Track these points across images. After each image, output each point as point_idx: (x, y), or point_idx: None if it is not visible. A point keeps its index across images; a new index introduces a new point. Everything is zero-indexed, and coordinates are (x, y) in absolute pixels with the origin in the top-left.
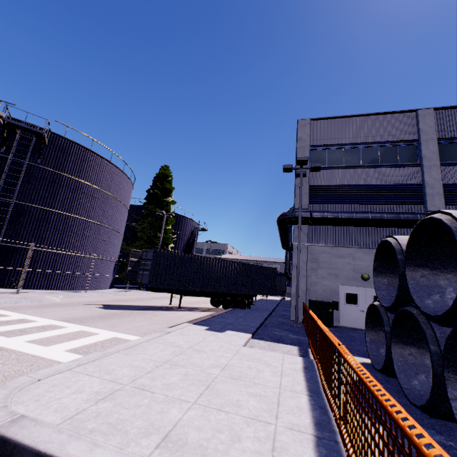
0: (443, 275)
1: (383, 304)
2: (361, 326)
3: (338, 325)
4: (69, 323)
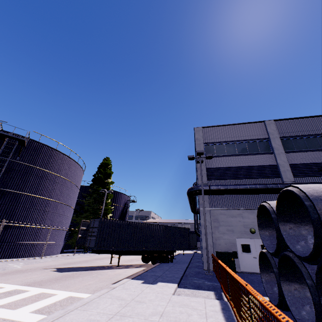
0: (303, 227)
1: (269, 251)
2: (256, 270)
3: (240, 270)
4: (31, 287)
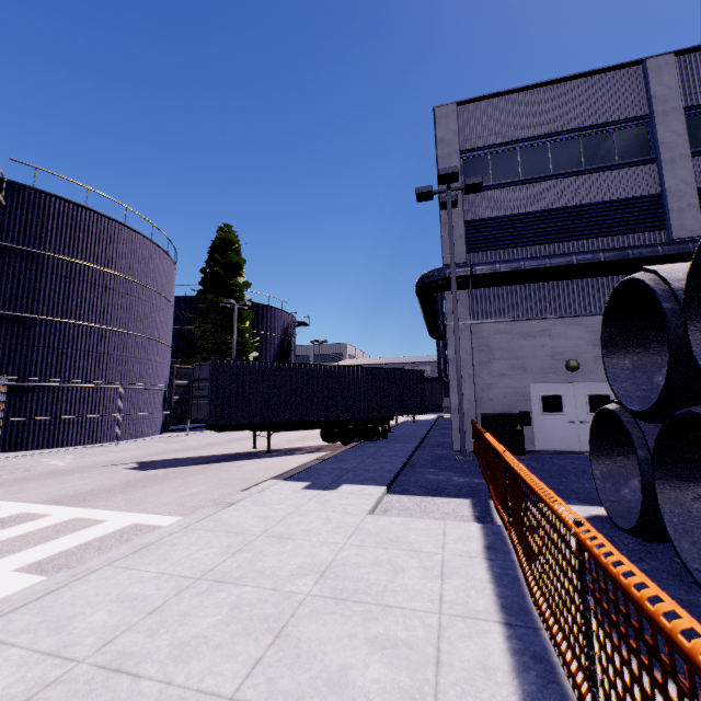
0: None
1: (630, 407)
2: (571, 447)
3: (533, 449)
4: (58, 507)
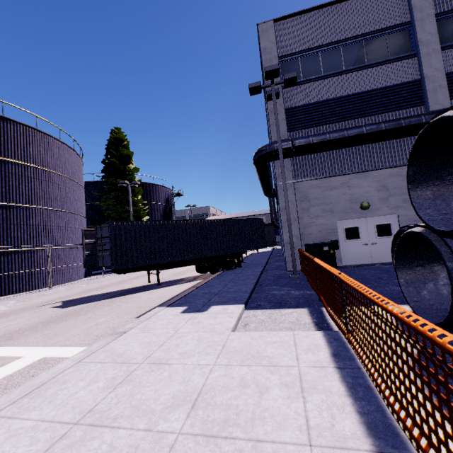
0: None
1: (438, 228)
2: (366, 261)
3: (341, 265)
4: None
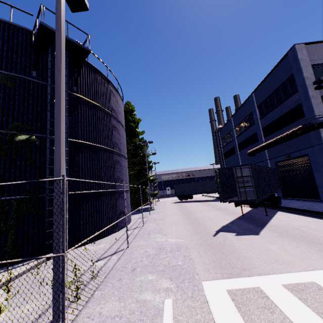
0: None
1: None
2: None
3: None
4: None
